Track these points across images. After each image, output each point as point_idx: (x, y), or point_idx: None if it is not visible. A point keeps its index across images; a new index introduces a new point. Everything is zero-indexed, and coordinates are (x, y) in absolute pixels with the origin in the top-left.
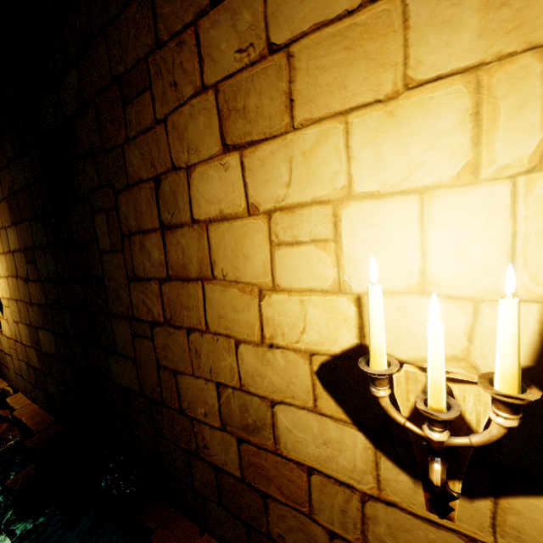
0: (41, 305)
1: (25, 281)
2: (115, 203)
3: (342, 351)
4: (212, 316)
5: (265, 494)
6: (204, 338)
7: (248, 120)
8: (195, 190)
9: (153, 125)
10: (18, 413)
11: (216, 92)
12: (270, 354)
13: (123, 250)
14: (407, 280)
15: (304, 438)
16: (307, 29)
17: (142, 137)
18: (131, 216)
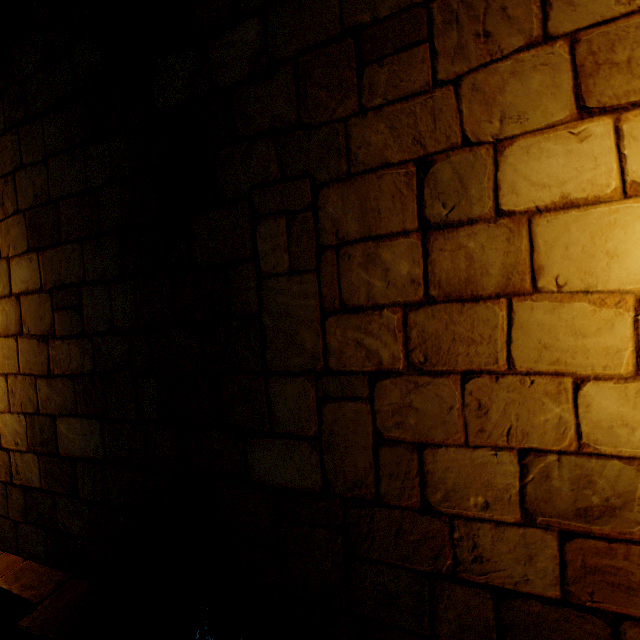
0: (78, 376)
1: (40, 339)
2: (313, 201)
3: None
4: (525, 347)
5: (616, 616)
6: (500, 384)
7: (635, 74)
8: (510, 171)
9: (429, 89)
10: None
11: (573, 42)
12: None
13: (318, 269)
14: None
15: None
16: None
17: (400, 106)
18: (348, 218)
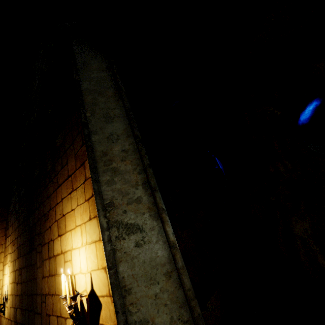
0: (20, 295)
1: (17, 284)
2: (42, 249)
3: None
4: (56, 288)
5: None
6: (55, 297)
7: (61, 229)
8: (54, 246)
9: (49, 228)
10: None
11: (57, 222)
12: None
13: (42, 266)
14: (79, 269)
15: None
16: (67, 213)
17: (47, 231)
18: (44, 254)
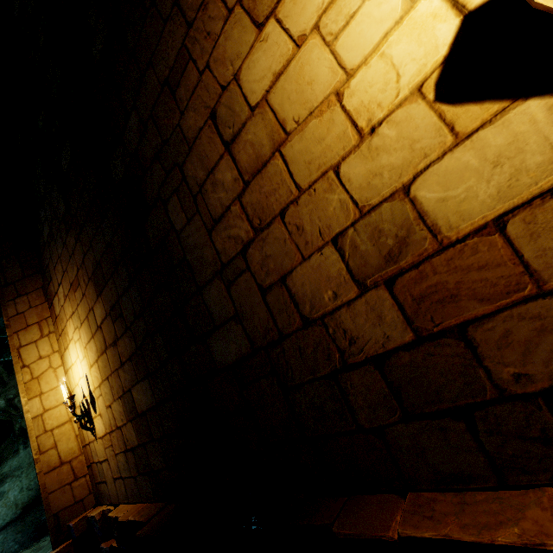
0: (132, 356)
1: (113, 345)
2: (182, 175)
3: (450, 47)
4: (300, 172)
5: (459, 327)
6: (300, 205)
7: None
8: (246, 84)
9: (200, 79)
10: (123, 517)
11: (240, 2)
12: (375, 139)
13: (198, 210)
14: None
15: (465, 189)
16: None
17: (193, 97)
18: (198, 171)
